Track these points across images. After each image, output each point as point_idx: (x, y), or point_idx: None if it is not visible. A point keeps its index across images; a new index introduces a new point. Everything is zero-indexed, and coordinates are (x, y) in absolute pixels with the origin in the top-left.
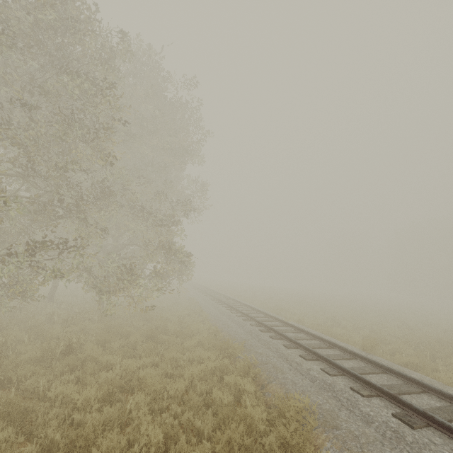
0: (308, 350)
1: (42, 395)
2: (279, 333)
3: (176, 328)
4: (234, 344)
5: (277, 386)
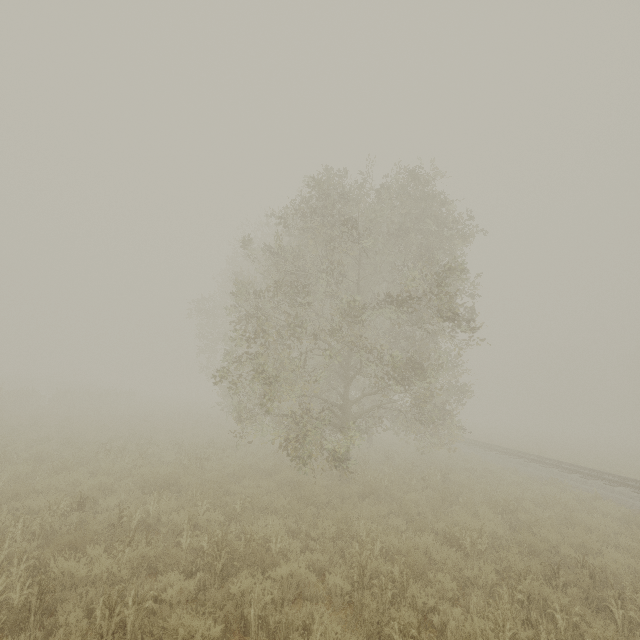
0: (638, 487)
1: (517, 500)
2: (587, 474)
3: (484, 467)
4: (557, 481)
5: (639, 510)
